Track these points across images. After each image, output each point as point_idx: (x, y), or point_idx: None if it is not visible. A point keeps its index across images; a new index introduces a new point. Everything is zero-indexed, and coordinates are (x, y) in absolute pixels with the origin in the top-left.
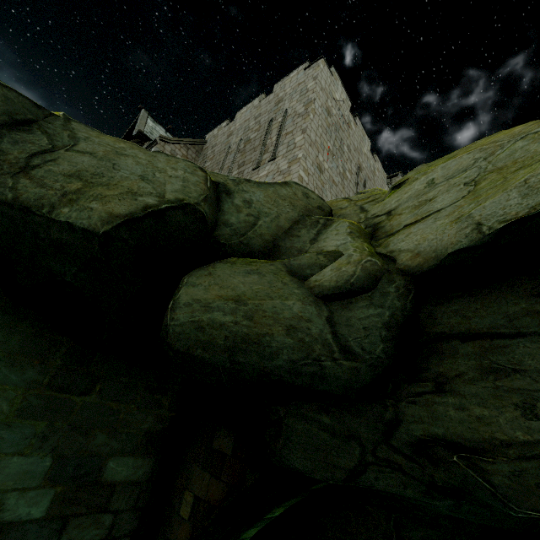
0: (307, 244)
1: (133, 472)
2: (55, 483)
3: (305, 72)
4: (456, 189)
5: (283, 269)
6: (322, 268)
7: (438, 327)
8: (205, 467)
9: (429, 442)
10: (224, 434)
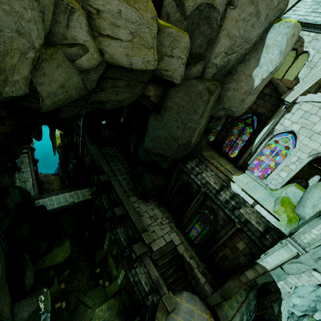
0: (65, 30)
1: None
2: None
3: None
4: (128, 32)
5: (64, 56)
6: (81, 57)
7: (106, 75)
8: None
9: (95, 101)
10: None
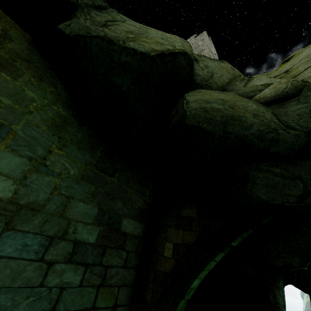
0: (242, 87)
1: (134, 229)
2: (99, 224)
3: (195, 39)
4: None
5: (236, 94)
6: (261, 91)
7: None
8: (178, 227)
9: None
10: (188, 207)
